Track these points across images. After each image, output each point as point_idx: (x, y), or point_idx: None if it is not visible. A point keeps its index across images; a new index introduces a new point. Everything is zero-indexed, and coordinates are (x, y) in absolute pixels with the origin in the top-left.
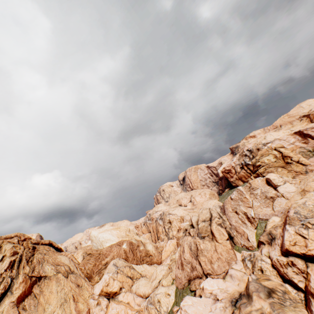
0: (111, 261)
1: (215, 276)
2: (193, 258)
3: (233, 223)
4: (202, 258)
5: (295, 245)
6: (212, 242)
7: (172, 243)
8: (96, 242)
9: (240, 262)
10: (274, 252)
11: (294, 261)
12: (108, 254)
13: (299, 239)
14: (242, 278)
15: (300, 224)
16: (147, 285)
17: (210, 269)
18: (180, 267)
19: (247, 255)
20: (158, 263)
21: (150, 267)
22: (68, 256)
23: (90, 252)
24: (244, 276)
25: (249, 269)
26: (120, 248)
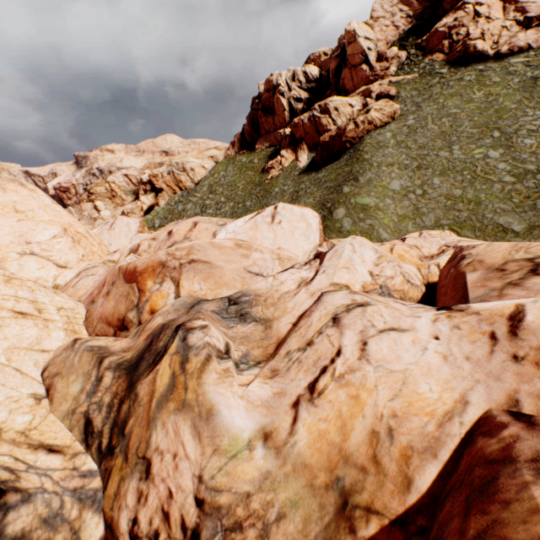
0: None
1: None
2: None
3: None
4: None
5: None
6: None
7: None
8: None
9: None
10: None
11: None
12: None
13: None
14: None
15: None
16: None
17: None
18: None
19: None
20: None
21: None
22: None
23: None
24: None
25: None
26: None
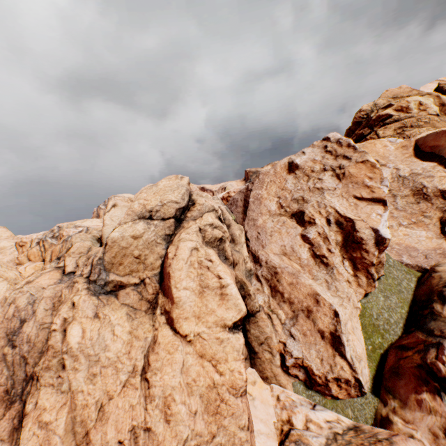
0: None
1: None
2: None
3: (272, 258)
4: (46, 404)
5: None
6: (147, 319)
7: None
8: None
9: None
10: None
11: None
12: None
13: None
14: None
15: None
16: None
17: None
18: None
19: (326, 445)
20: None
21: None
22: None
23: None
24: None
25: None
26: None
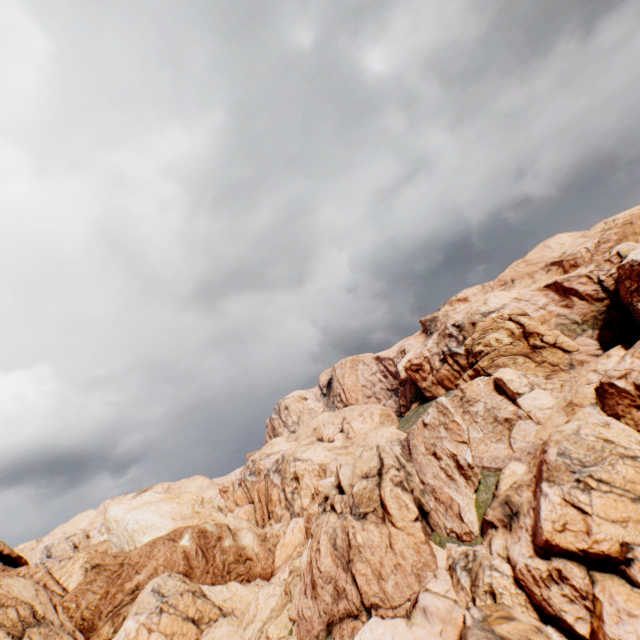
0: (149, 582)
1: (389, 611)
2: (340, 569)
3: (429, 481)
4: (360, 568)
5: (565, 531)
6: (383, 525)
7: (300, 526)
8: (120, 533)
9: (445, 573)
10: (519, 549)
11: (563, 569)
12: (142, 564)
13: (573, 515)
14: (450, 615)
15: (572, 480)
16: (234, 639)
17: (378, 593)
18: (310, 592)
19: (459, 555)
20: (266, 576)
21: (245, 587)
22: (37, 578)
23: (98, 561)
24: (453, 611)
25: (465, 592)
26: (176, 546)
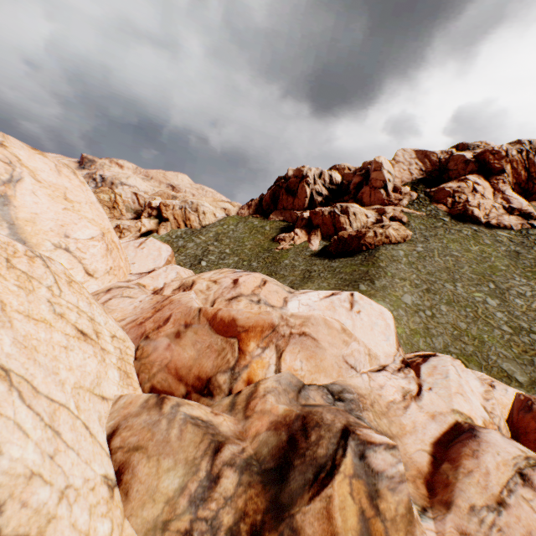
0: None
1: None
2: None
3: None
4: None
5: None
6: None
7: None
8: None
9: None
10: None
11: None
12: None
13: None
14: None
15: None
16: None
17: None
18: None
19: None
20: None
21: None
22: None
23: None
24: None
25: None
26: None
